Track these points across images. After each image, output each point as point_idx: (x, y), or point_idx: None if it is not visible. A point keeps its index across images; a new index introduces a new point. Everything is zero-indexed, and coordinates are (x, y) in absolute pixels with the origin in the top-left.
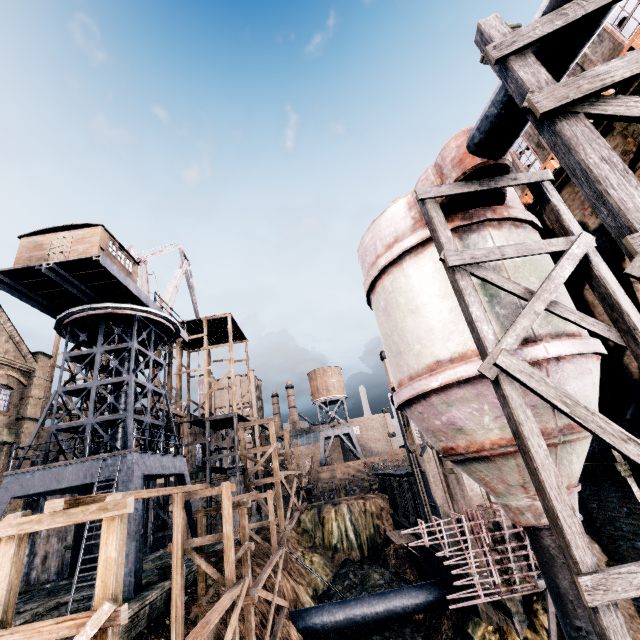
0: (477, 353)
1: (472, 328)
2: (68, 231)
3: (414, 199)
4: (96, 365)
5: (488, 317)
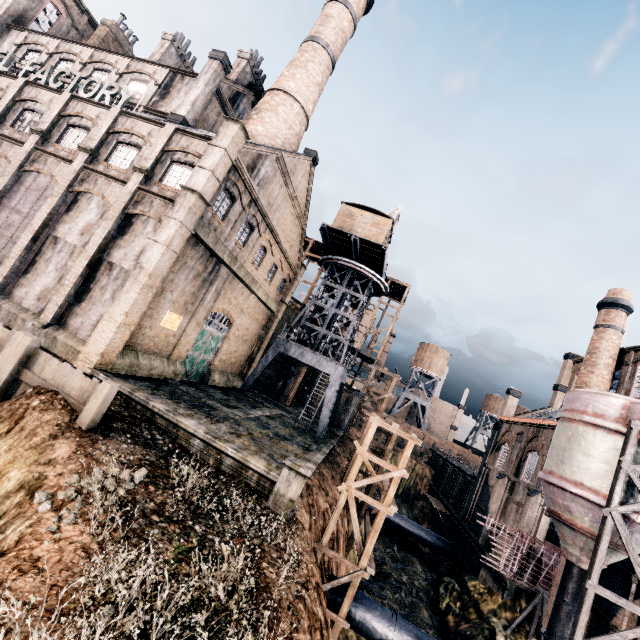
0: (604, 495)
1: (611, 492)
2: (371, 213)
3: (629, 406)
4: (337, 298)
5: (621, 495)
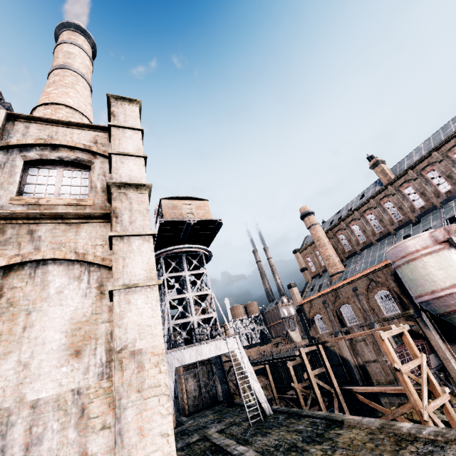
0: None
1: None
2: (189, 200)
3: (432, 235)
4: (188, 283)
5: None
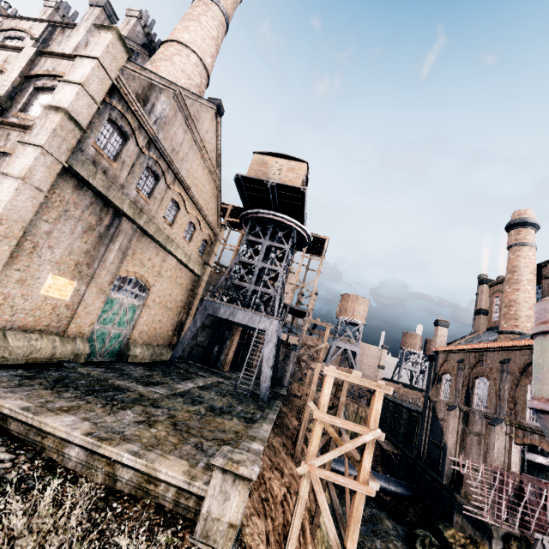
0: None
1: None
2: (285, 159)
3: None
4: (262, 252)
5: None
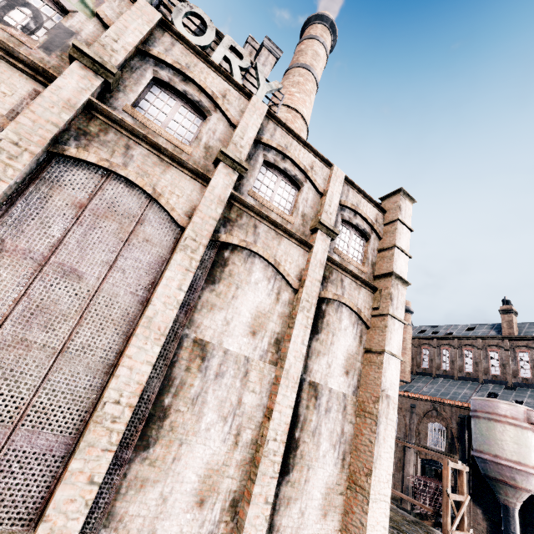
0: (531, 467)
1: None
2: None
3: (527, 412)
4: None
5: None
